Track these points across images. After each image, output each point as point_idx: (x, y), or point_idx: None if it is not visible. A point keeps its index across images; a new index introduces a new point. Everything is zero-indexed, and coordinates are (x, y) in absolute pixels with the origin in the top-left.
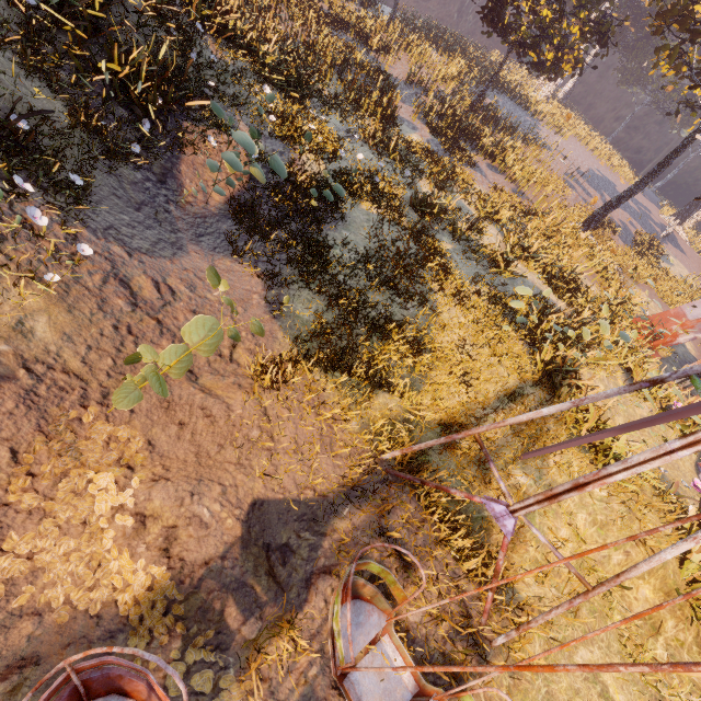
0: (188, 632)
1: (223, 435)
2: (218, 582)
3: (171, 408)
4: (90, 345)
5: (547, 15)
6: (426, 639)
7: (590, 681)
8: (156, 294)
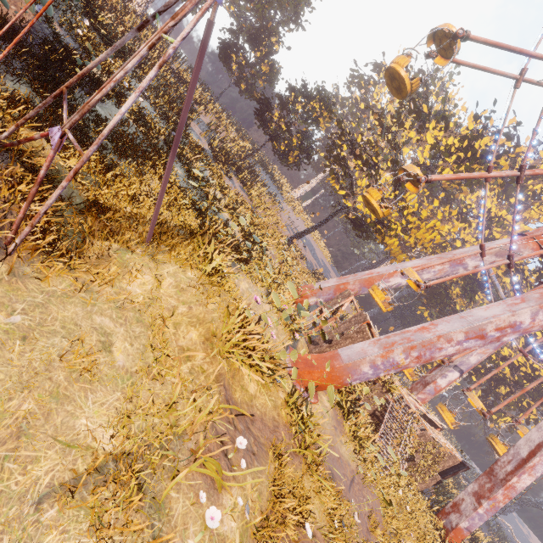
0: None
1: None
2: None
3: None
4: None
5: (284, 129)
6: None
7: (98, 332)
8: None
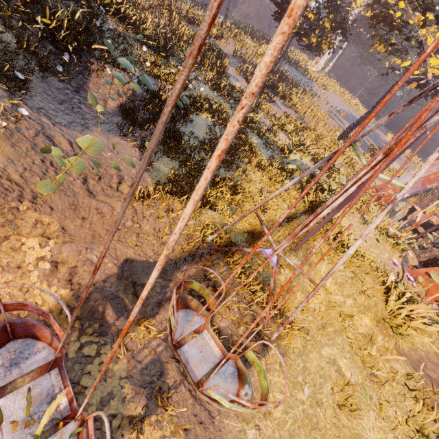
0: (83, 327)
1: (109, 224)
2: (101, 294)
3: (77, 209)
4: (25, 168)
5: (311, 17)
6: (231, 336)
7: (331, 364)
8: (70, 148)
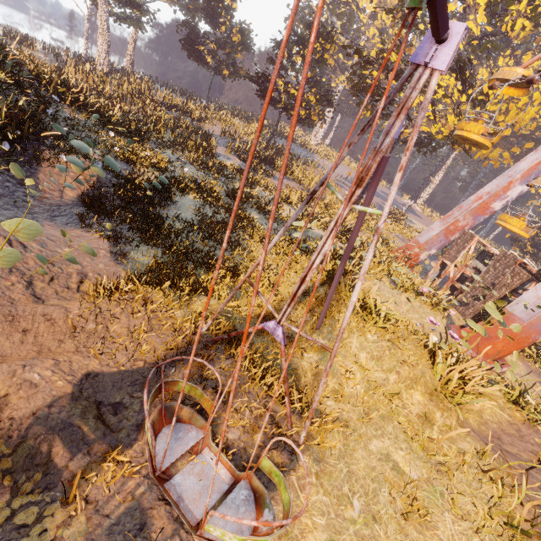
0: (17, 484)
1: (63, 332)
2: (44, 426)
3: (15, 320)
4: None
5: (295, 92)
6: (245, 450)
7: (384, 460)
8: (7, 246)
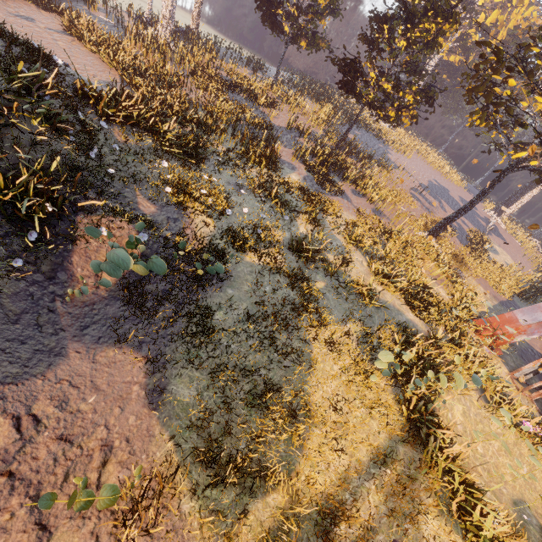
0: None
1: None
2: None
3: None
4: None
5: (387, 87)
6: None
7: None
8: (13, 435)
